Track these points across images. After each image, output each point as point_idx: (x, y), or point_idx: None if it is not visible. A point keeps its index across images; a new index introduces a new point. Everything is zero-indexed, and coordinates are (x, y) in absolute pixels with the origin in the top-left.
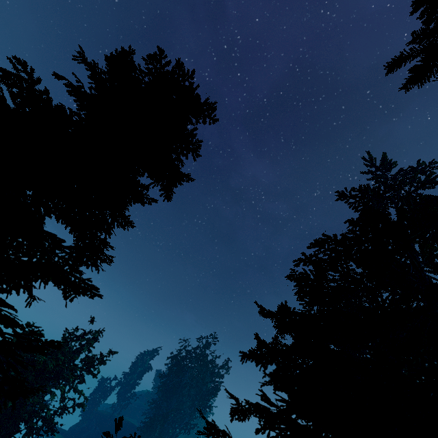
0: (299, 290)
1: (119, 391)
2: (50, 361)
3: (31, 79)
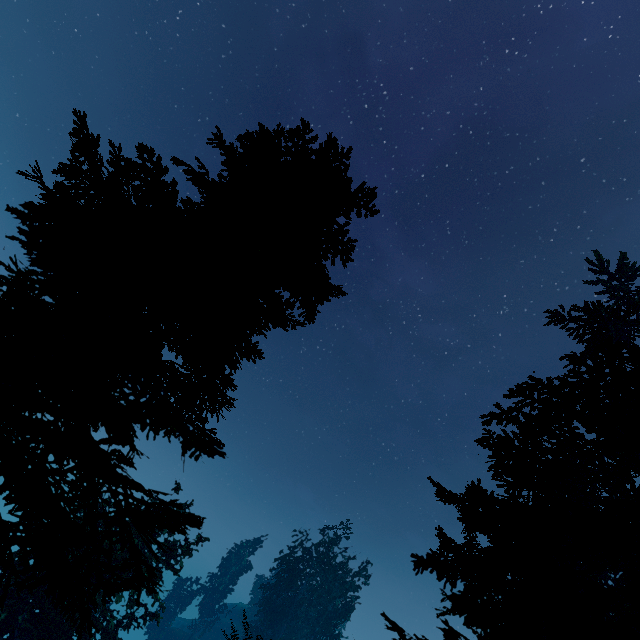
0: (496, 463)
1: (203, 600)
2: (119, 544)
3: (158, 169)
